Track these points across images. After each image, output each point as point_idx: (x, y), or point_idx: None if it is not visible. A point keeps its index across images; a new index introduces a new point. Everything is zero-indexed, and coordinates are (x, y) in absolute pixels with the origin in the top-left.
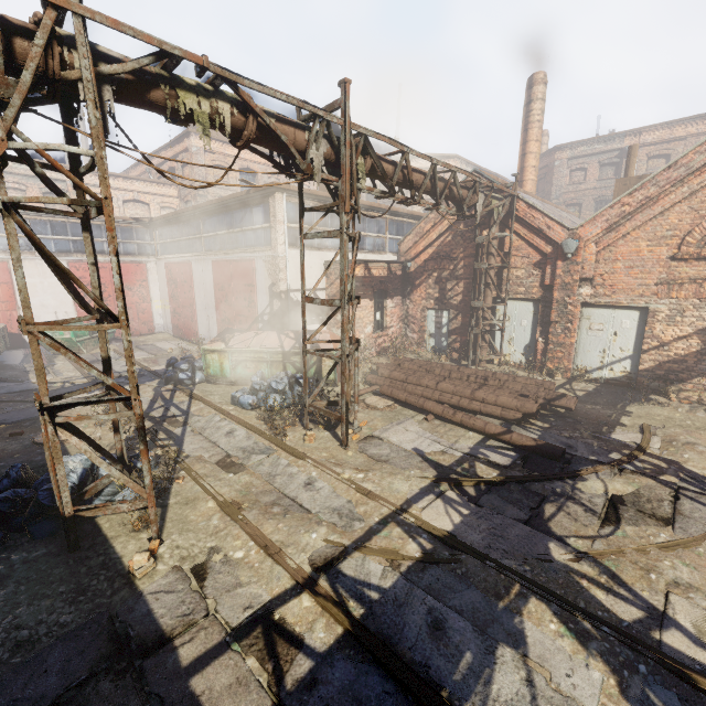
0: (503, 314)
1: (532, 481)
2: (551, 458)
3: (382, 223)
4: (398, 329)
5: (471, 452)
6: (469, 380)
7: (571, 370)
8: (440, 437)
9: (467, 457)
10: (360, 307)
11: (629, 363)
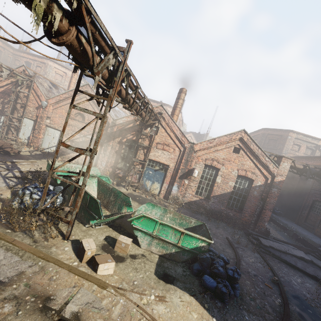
0: (22, 122)
1: None
2: None
3: None
4: None
5: None
6: None
7: (40, 148)
8: None
9: None
10: None
11: (55, 148)
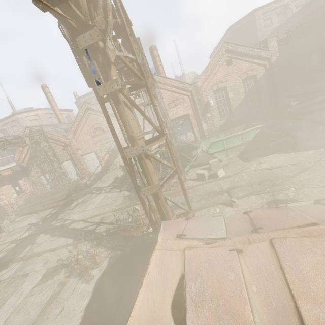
0: (63, 167)
1: (60, 211)
2: (69, 203)
3: (2, 153)
4: (32, 188)
5: (47, 214)
6: (53, 194)
7: (90, 174)
8: (39, 216)
9: (45, 216)
10: (4, 189)
11: (100, 166)
